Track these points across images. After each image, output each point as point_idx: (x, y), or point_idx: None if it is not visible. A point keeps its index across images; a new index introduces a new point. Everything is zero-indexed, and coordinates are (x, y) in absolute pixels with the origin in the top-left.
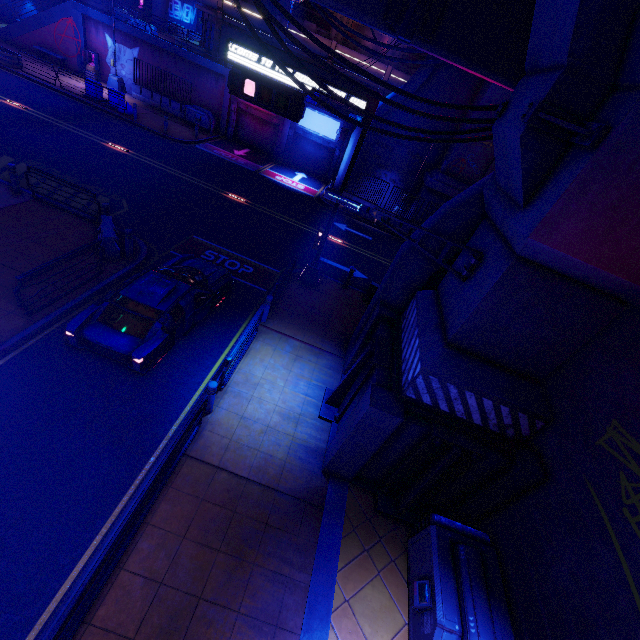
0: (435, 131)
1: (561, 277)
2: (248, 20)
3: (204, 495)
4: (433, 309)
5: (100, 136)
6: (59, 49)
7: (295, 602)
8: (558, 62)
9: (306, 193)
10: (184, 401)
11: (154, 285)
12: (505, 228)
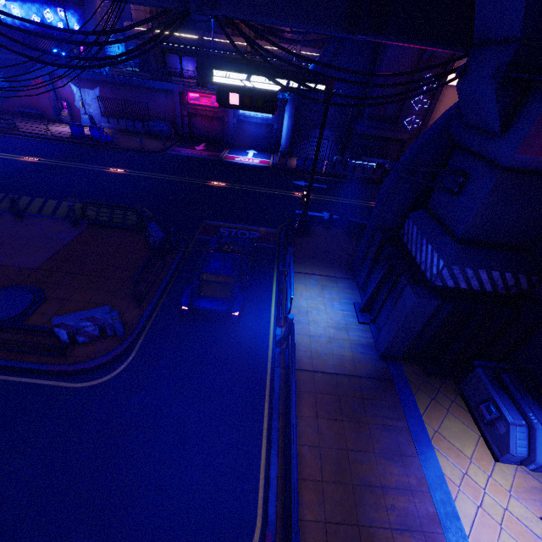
0: (392, 95)
1: (535, 174)
2: (243, 53)
3: (314, 390)
4: (432, 222)
5: (100, 165)
6: (36, 106)
7: (405, 439)
8: (511, 37)
9: (263, 165)
10: (266, 336)
11: (221, 260)
12: (485, 151)
